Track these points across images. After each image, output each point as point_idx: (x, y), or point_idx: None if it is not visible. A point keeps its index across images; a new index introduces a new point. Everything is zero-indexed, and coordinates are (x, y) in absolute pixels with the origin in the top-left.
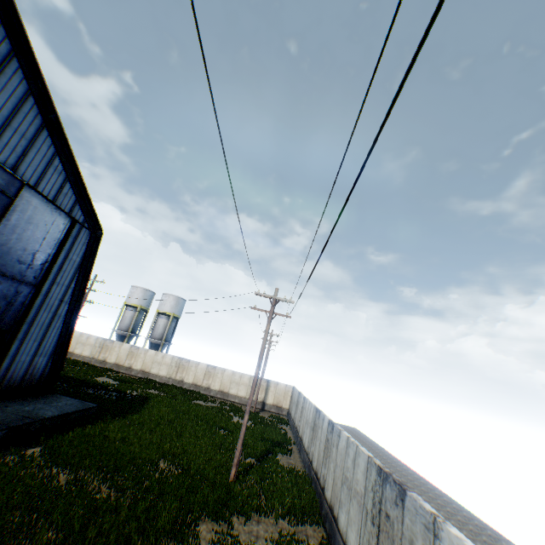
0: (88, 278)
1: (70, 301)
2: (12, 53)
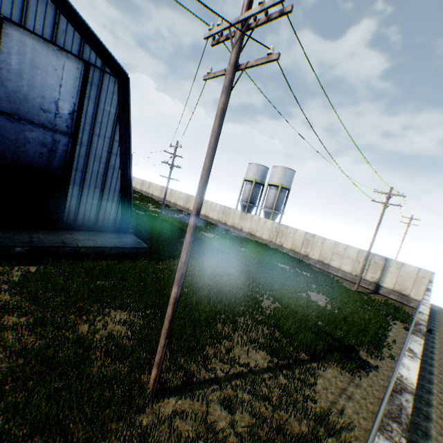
0: (129, 130)
1: (119, 154)
2: None
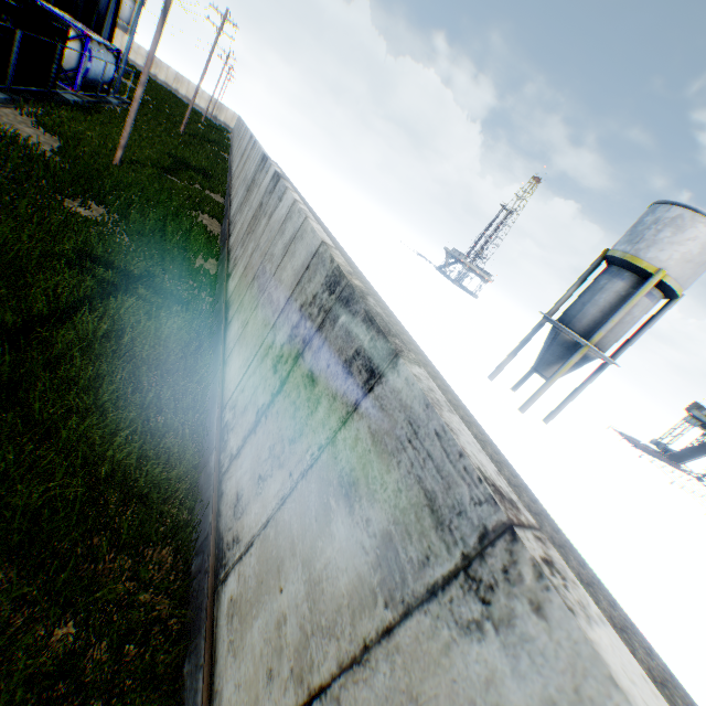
0: None
1: (117, 3)
2: None
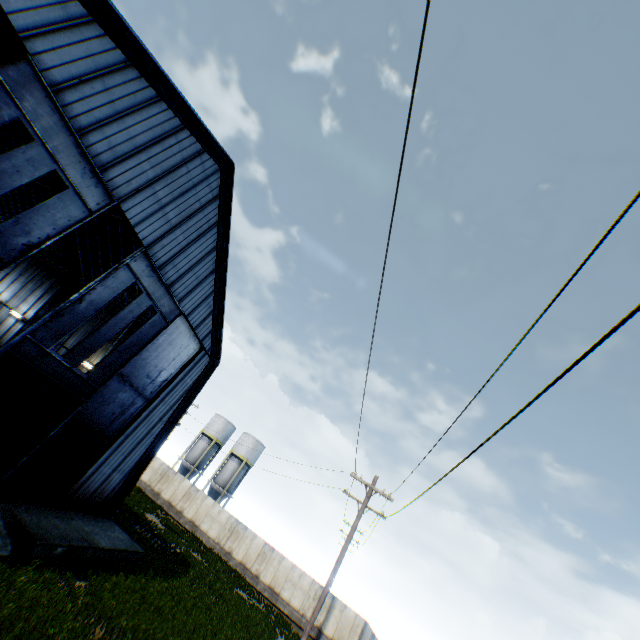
0: (191, 402)
1: (166, 422)
2: (216, 223)
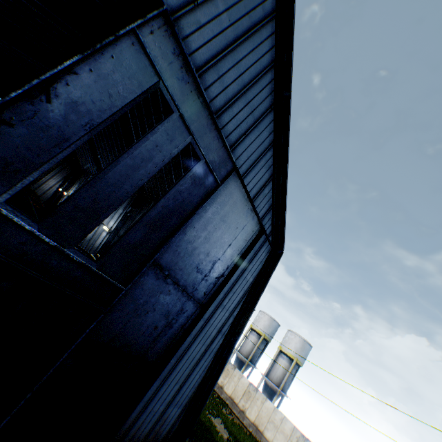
0: (253, 306)
1: (226, 333)
2: (272, 14)
